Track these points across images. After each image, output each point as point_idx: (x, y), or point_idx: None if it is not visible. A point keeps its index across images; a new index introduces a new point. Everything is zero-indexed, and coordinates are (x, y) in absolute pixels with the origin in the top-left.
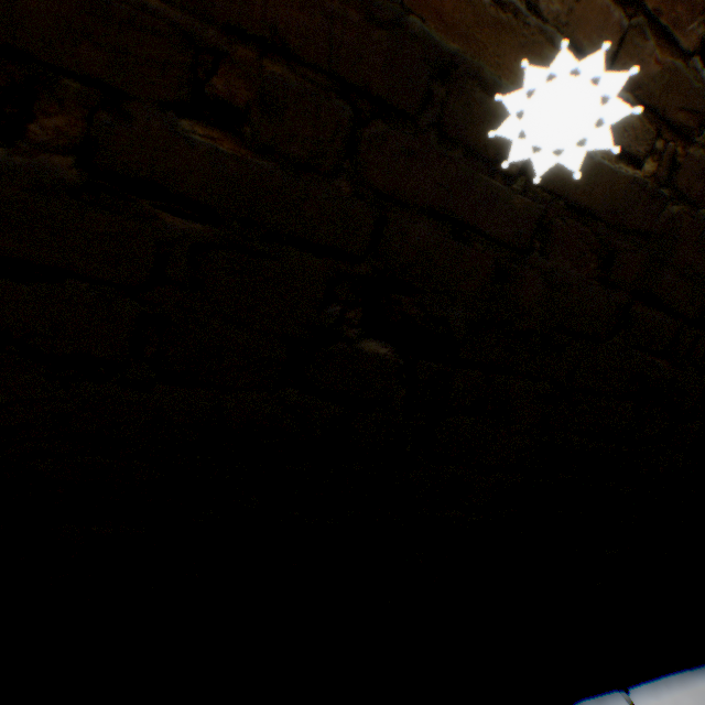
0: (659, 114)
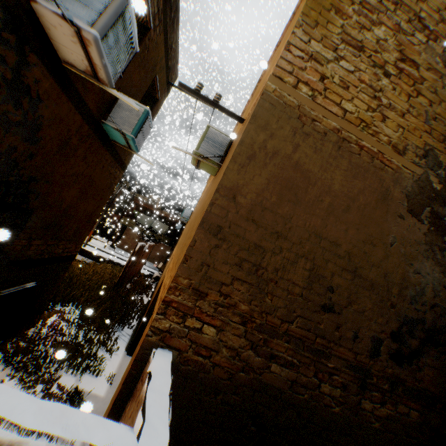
0: (307, 386)
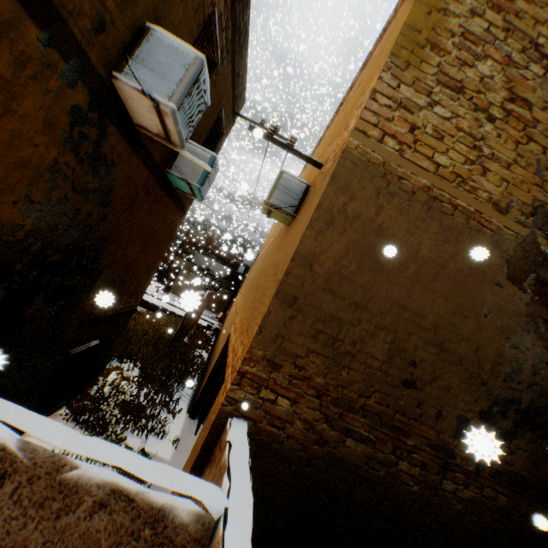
0: (383, 462)
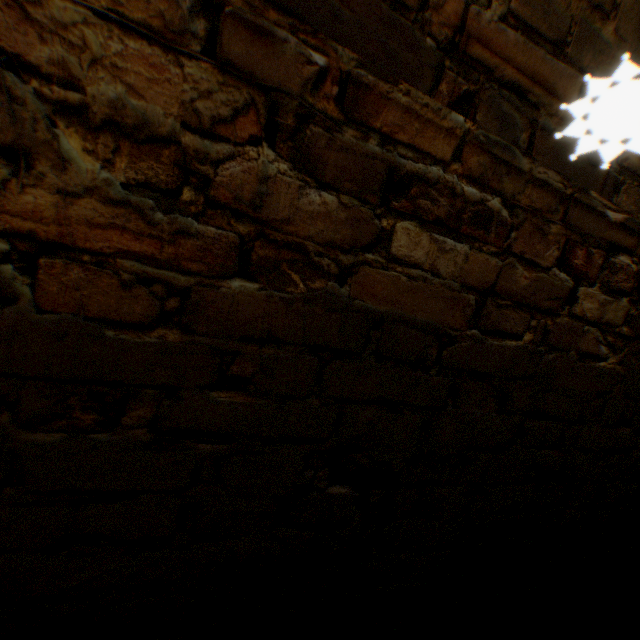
0: (531, 305)
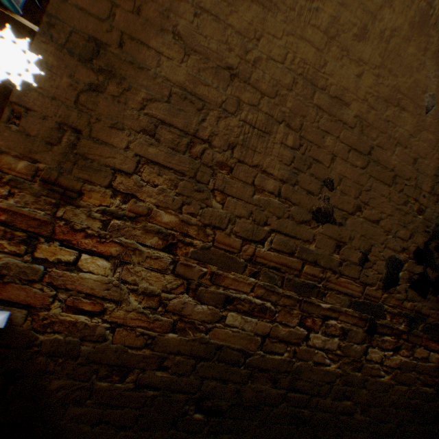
0: (287, 341)
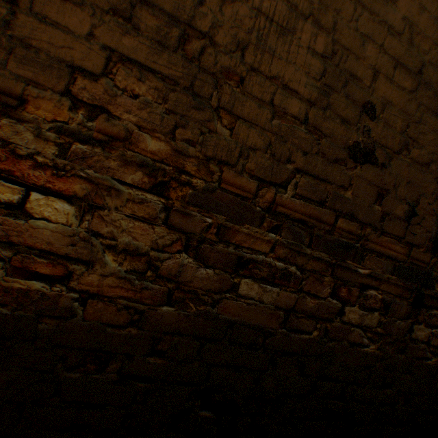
0: (317, 316)
